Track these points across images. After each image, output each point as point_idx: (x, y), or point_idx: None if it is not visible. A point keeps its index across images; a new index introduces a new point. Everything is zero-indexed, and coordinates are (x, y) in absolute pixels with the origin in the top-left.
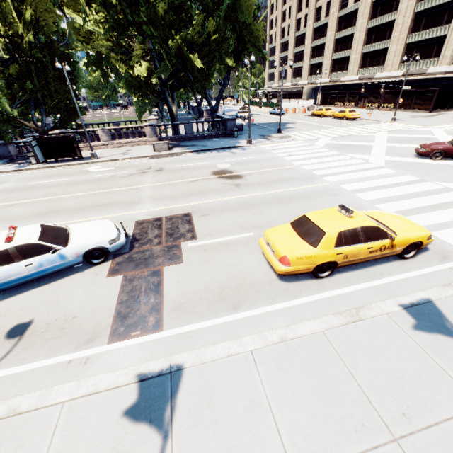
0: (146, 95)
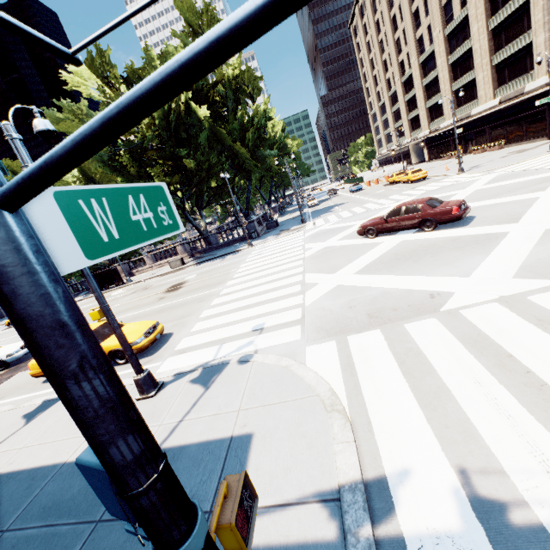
0: None
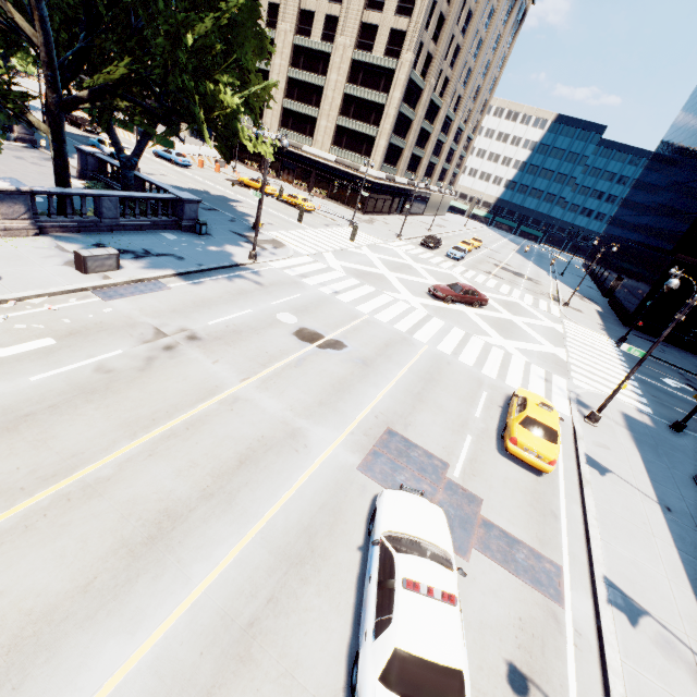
0: None
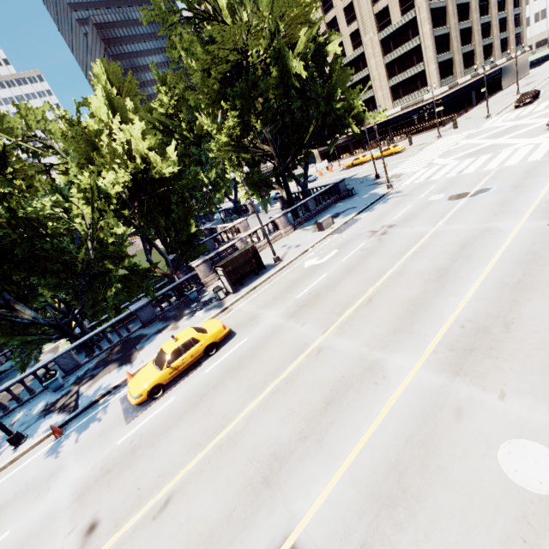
0: (260, 189)
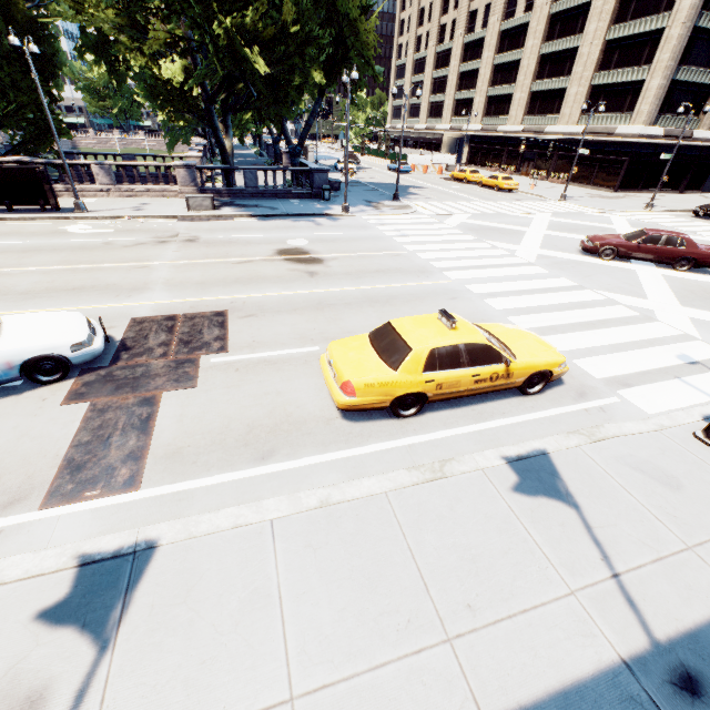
0: (180, 114)
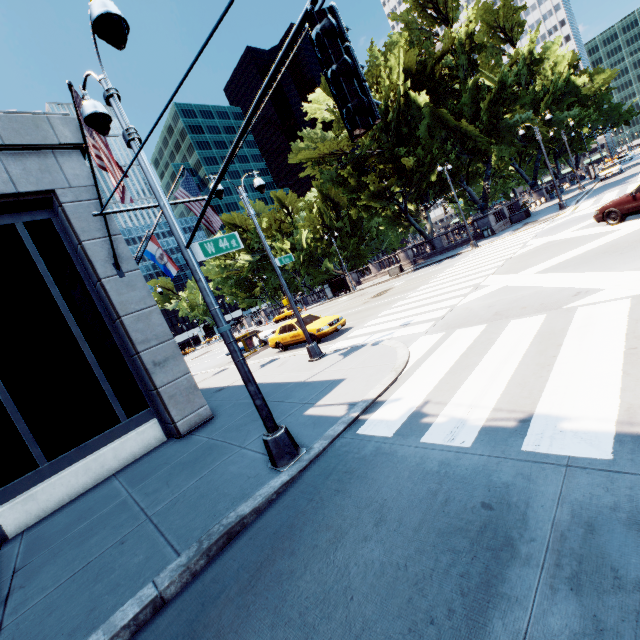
0: (401, 225)
